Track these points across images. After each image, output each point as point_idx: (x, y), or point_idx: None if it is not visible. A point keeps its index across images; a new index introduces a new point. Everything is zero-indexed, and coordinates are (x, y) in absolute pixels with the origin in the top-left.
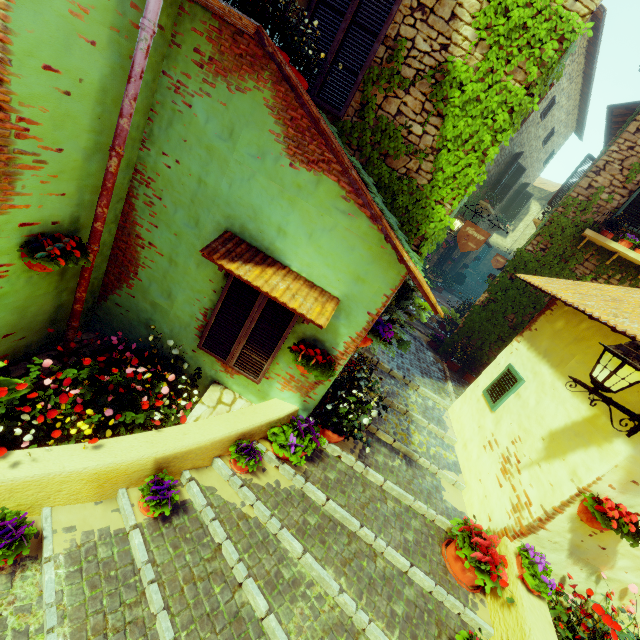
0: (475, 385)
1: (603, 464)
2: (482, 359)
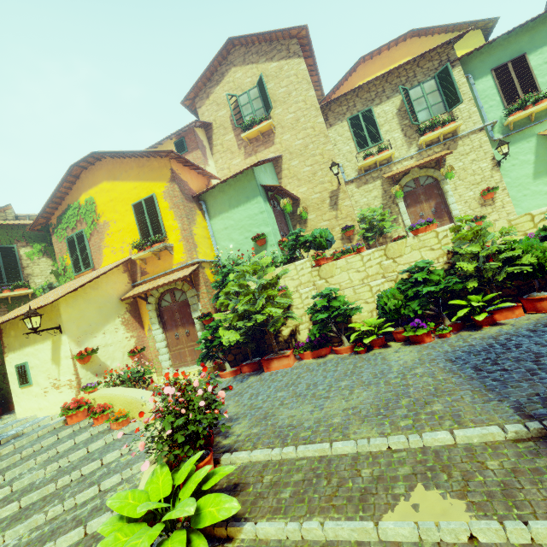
0: (14, 392)
1: (67, 346)
2: (9, 392)
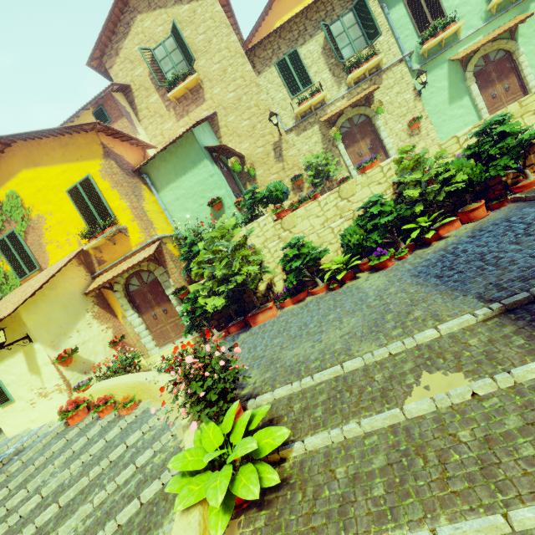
0: None
1: (43, 353)
2: None
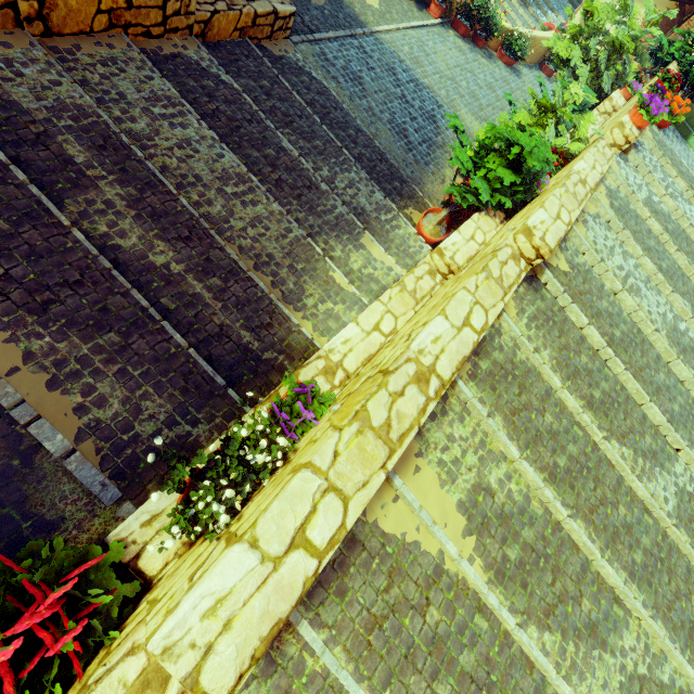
0: None
1: None
2: None
